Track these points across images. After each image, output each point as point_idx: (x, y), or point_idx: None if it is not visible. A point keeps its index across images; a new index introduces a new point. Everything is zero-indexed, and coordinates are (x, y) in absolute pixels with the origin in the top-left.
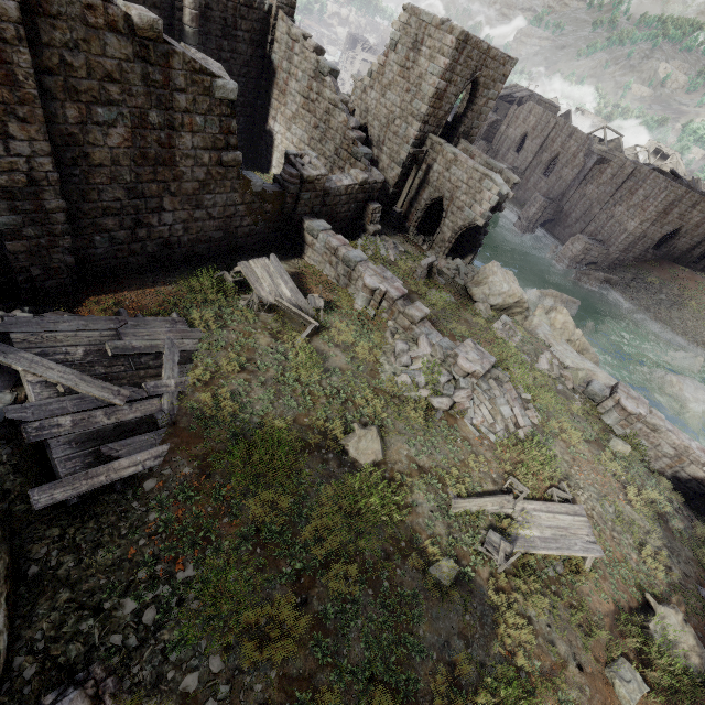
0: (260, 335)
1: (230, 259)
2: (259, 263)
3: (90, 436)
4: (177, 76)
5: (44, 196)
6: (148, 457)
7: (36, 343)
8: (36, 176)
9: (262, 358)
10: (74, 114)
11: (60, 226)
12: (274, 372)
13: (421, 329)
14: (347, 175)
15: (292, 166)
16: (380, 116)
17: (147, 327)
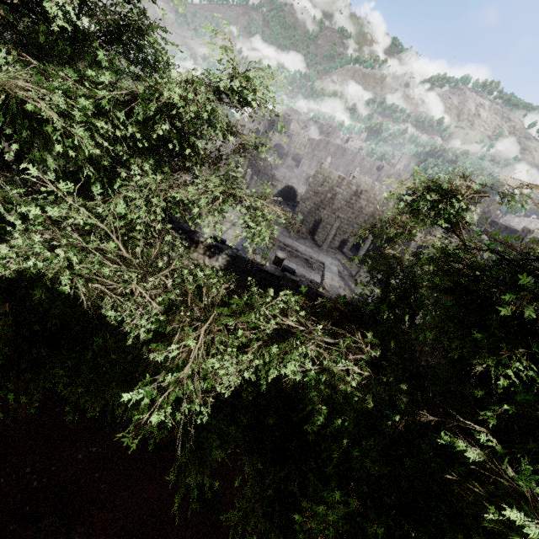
0: None
1: None
2: None
3: None
4: None
5: None
6: None
7: None
8: None
9: None
10: None
11: None
12: None
13: None
14: None
15: None
16: None
17: None
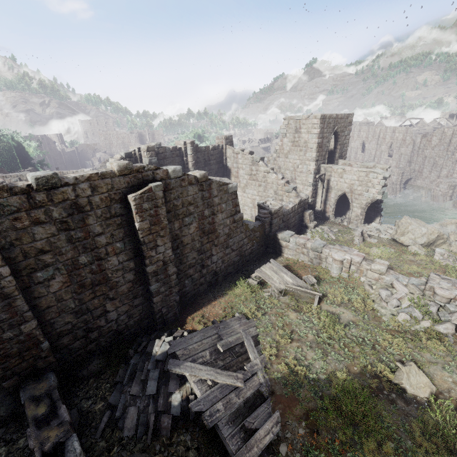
0: (288, 312)
1: (245, 270)
2: (266, 267)
3: (235, 415)
4: (214, 191)
5: (168, 268)
6: (271, 425)
7: (188, 354)
8: (166, 260)
9: (298, 328)
10: (177, 225)
11: (174, 281)
12: (312, 336)
13: (390, 277)
14: (289, 202)
15: (263, 209)
16: (288, 167)
17: (229, 327)
